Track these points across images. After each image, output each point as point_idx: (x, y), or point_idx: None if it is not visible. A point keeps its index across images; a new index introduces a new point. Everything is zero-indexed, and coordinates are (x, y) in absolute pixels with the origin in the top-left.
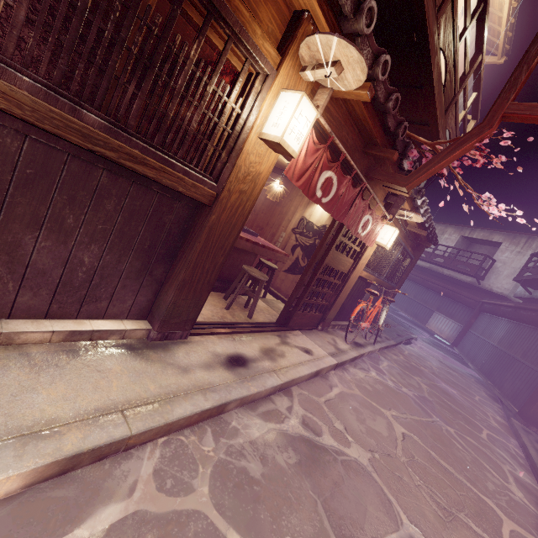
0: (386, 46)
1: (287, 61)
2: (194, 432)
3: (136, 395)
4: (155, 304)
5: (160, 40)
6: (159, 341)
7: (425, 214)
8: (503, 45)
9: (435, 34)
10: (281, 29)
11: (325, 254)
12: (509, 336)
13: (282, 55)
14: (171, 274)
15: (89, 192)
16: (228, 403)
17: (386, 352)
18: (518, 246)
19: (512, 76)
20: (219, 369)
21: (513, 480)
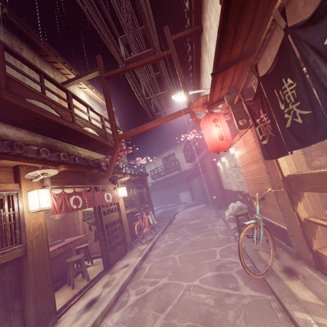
0: (63, 137)
1: (23, 183)
2: None
3: None
4: (26, 323)
5: None
6: None
7: (131, 172)
8: None
9: (78, 128)
10: (11, 175)
11: (101, 221)
12: (199, 183)
13: (18, 182)
14: (25, 300)
15: None
16: (96, 321)
17: (166, 231)
18: (179, 150)
19: (111, 128)
20: (83, 314)
21: (220, 233)
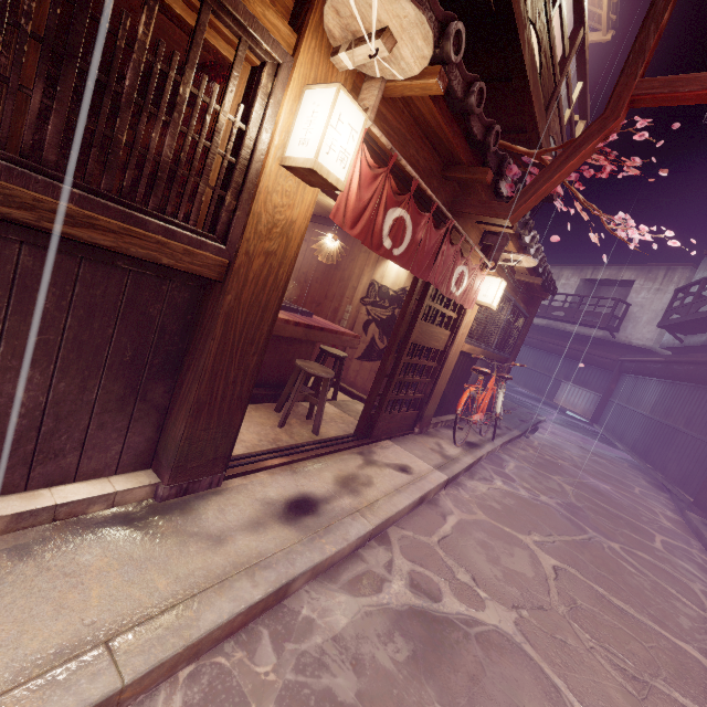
0: None
1: (308, 40)
2: (241, 643)
3: (134, 605)
4: (161, 443)
5: (76, 8)
6: (174, 499)
7: (537, 255)
8: (608, 15)
9: None
10: None
11: (410, 328)
12: (664, 401)
13: (297, 31)
14: (178, 394)
15: (2, 285)
16: (291, 582)
17: (510, 448)
18: (656, 282)
19: (636, 42)
20: (274, 526)
21: None
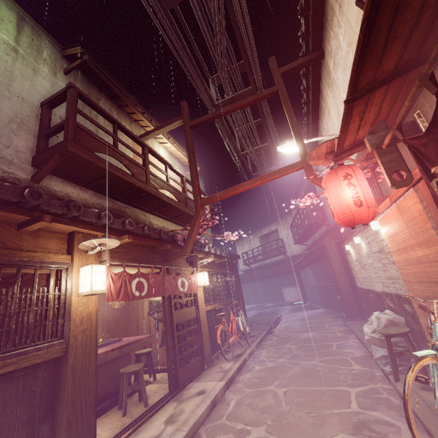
0: (134, 200)
1: (76, 255)
2: None
3: None
4: None
5: None
6: None
7: (216, 252)
8: None
9: (152, 189)
10: (64, 243)
11: (171, 317)
12: (315, 275)
13: (71, 254)
14: (56, 424)
15: None
16: None
17: (263, 344)
18: (284, 226)
19: (193, 190)
20: None
21: (353, 361)
